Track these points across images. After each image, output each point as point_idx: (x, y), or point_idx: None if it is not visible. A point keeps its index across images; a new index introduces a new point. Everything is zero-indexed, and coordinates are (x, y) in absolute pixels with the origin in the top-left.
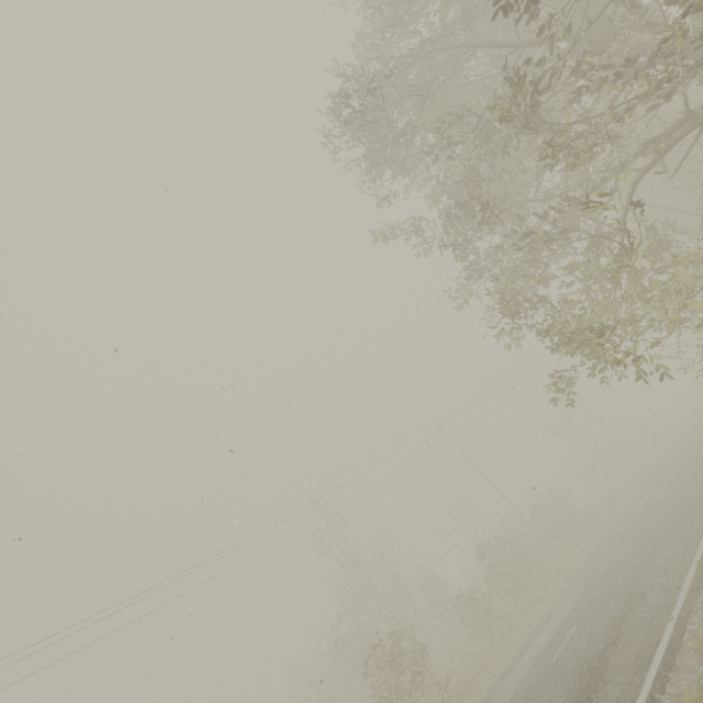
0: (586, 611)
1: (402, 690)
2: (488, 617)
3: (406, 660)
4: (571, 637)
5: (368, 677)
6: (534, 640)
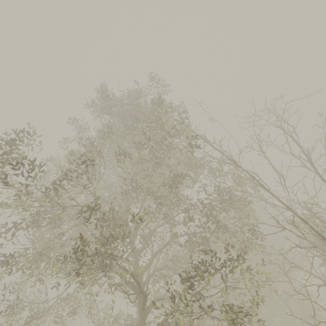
0: None
1: None
2: None
3: None
4: None
5: None
6: None
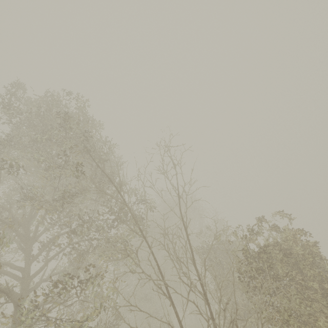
0: None
1: None
2: None
3: None
4: None
5: None
6: None
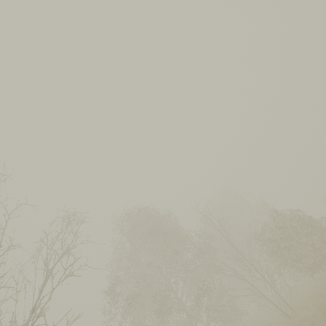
0: None
1: None
2: None
3: None
4: None
5: None
6: None
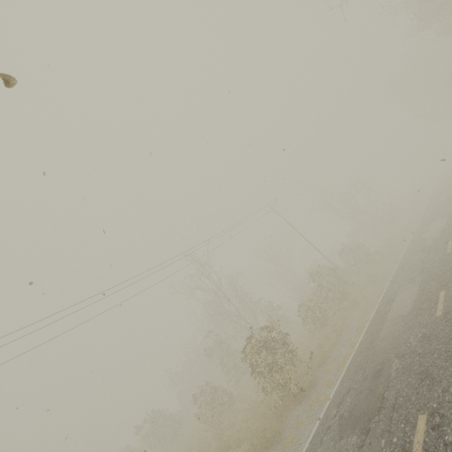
0: (446, 281)
1: (277, 365)
2: (323, 316)
3: (278, 344)
4: (448, 297)
5: (246, 360)
6: (387, 315)
